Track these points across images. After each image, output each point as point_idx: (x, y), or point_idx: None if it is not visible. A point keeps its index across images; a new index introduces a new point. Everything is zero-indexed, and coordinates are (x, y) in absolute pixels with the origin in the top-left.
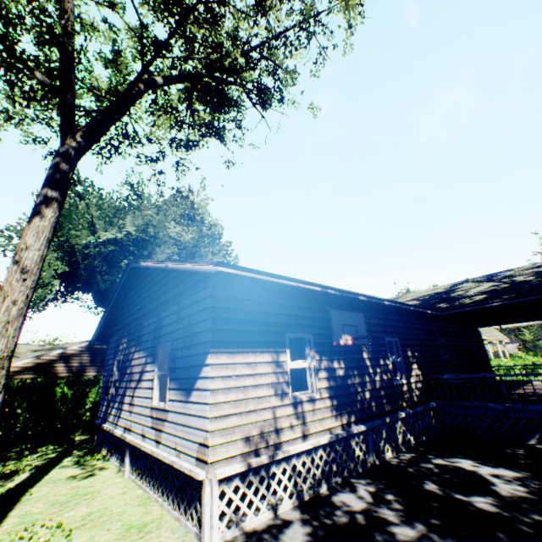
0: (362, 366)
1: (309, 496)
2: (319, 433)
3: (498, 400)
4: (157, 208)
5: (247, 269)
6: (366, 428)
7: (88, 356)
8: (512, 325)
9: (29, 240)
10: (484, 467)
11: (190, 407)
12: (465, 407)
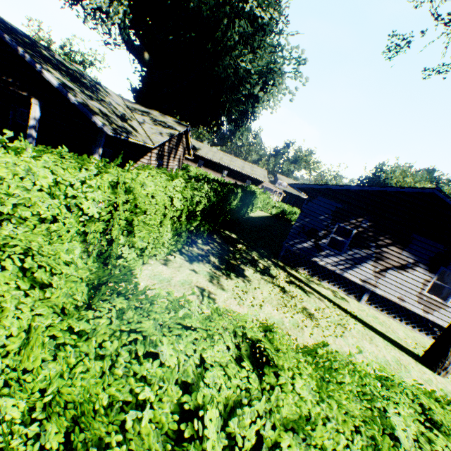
0: None
1: None
2: None
3: None
4: None
5: None
6: None
7: (176, 139)
8: None
9: None
10: None
11: None
12: None
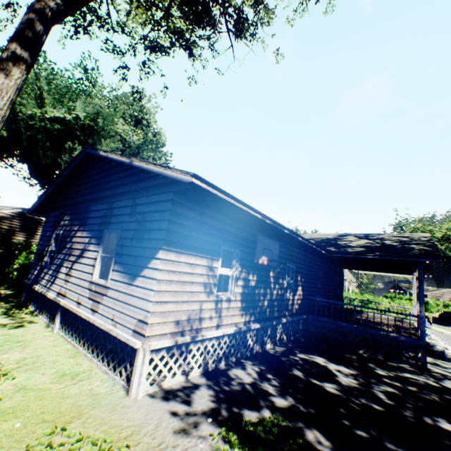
0: (267, 281)
1: (212, 368)
2: (228, 325)
3: (348, 322)
4: (107, 101)
5: (215, 187)
6: (259, 326)
7: (19, 222)
8: (366, 272)
9: None
10: (332, 364)
11: (134, 290)
12: (325, 322)
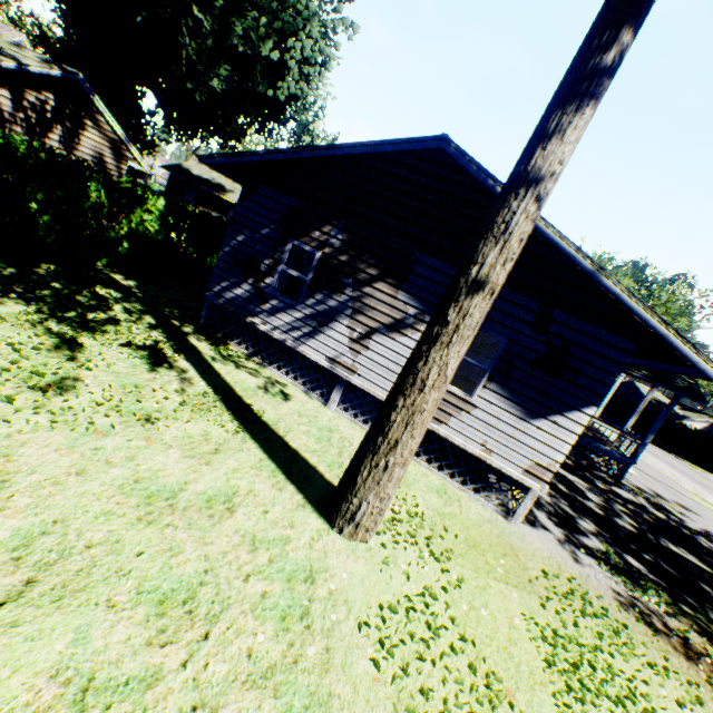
0: None
1: None
2: None
3: None
4: None
5: None
6: None
7: (52, 99)
8: None
9: (566, 158)
10: (568, 474)
11: (531, 429)
12: None
